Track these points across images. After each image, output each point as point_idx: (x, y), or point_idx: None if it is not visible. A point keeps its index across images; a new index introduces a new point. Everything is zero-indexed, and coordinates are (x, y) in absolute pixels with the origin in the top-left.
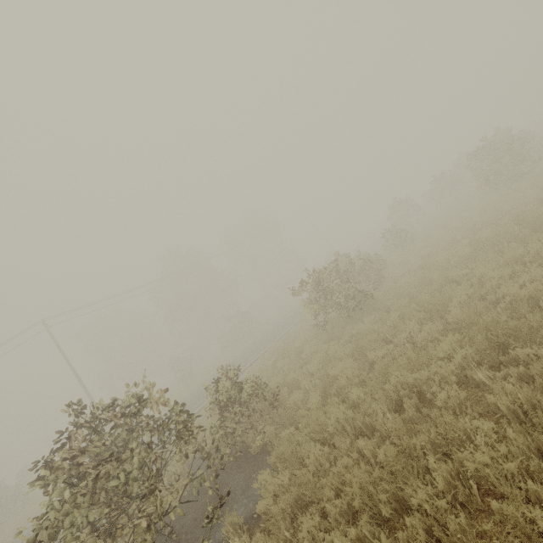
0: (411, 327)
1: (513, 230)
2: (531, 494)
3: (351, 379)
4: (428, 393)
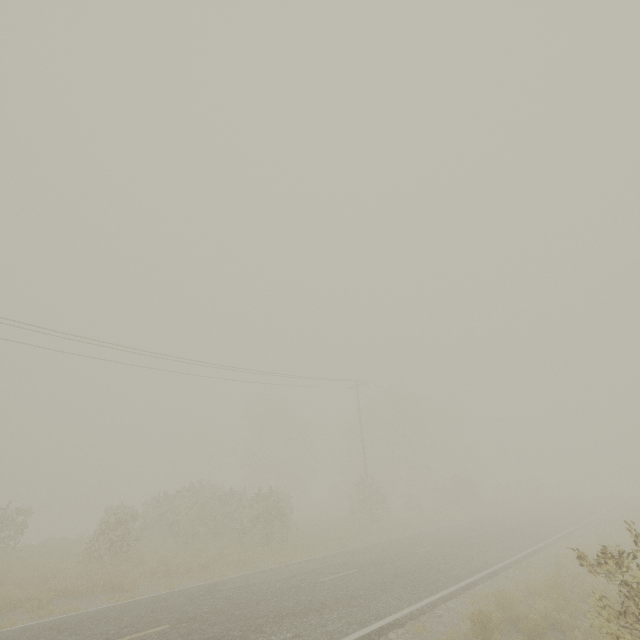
0: None
1: None
2: None
3: None
4: None
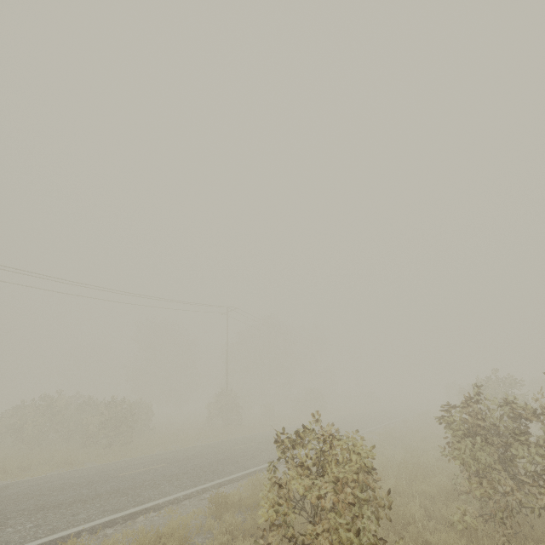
0: None
1: None
2: None
3: None
4: None
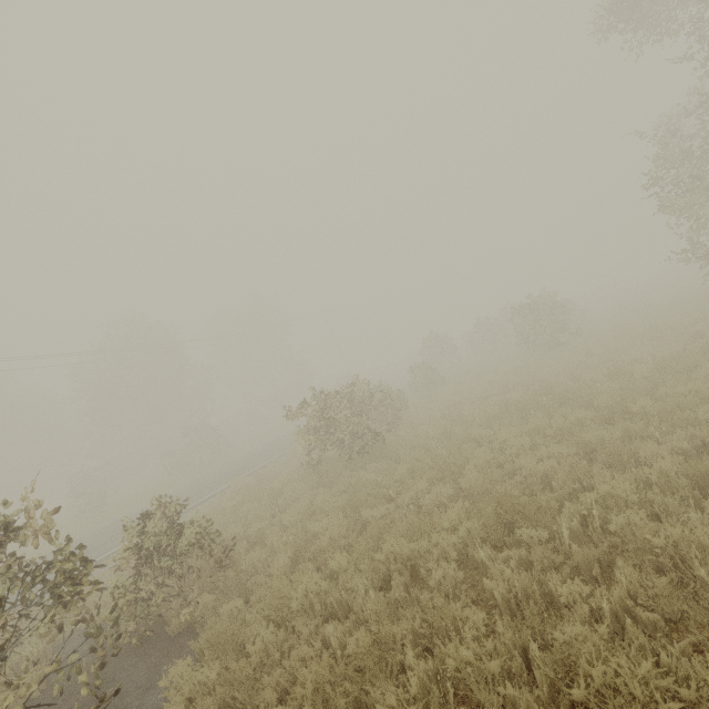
0: (420, 486)
1: (542, 398)
2: (508, 701)
3: (336, 541)
4: (423, 570)
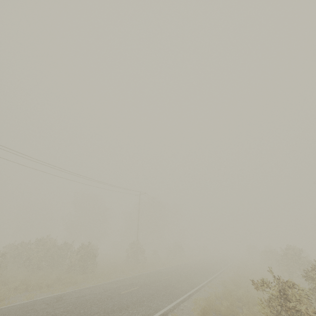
0: None
1: None
2: None
3: None
4: None
